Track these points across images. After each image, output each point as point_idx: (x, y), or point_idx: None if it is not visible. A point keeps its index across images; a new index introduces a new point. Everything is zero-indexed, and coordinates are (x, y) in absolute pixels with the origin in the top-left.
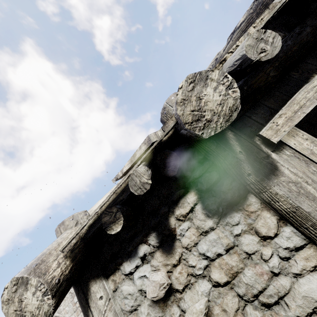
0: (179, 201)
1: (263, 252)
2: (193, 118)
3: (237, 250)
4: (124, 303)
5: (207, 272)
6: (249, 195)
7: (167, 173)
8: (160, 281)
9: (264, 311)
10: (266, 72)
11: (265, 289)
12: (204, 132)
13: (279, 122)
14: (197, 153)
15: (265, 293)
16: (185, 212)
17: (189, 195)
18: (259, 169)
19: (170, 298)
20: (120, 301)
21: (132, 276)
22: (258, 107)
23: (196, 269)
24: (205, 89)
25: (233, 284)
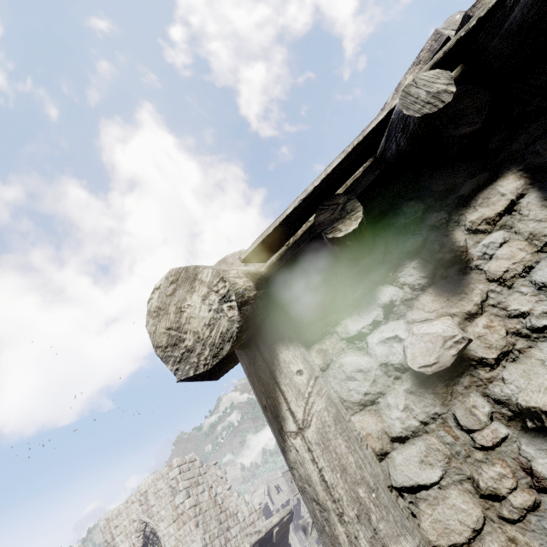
0: (475, 197)
1: None
2: None
3: None
4: (347, 389)
5: None
6: None
7: (456, 130)
8: (444, 333)
9: None
10: None
11: None
12: None
13: None
14: (518, 104)
15: None
16: (495, 212)
17: (504, 181)
18: None
19: (464, 376)
20: (338, 385)
21: (365, 340)
22: None
23: (533, 317)
24: None
25: None
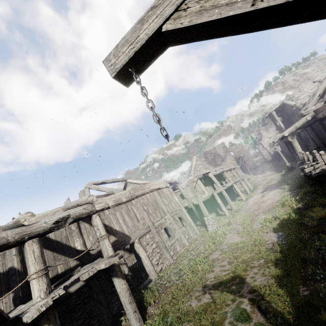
0: None
1: None
2: None
3: None
4: None
5: None
6: None
7: None
8: None
9: None
10: None
11: None
12: None
13: None
14: None
15: None
16: None
17: None
18: None
19: None
20: None
21: None
22: None
23: None
24: None
25: None
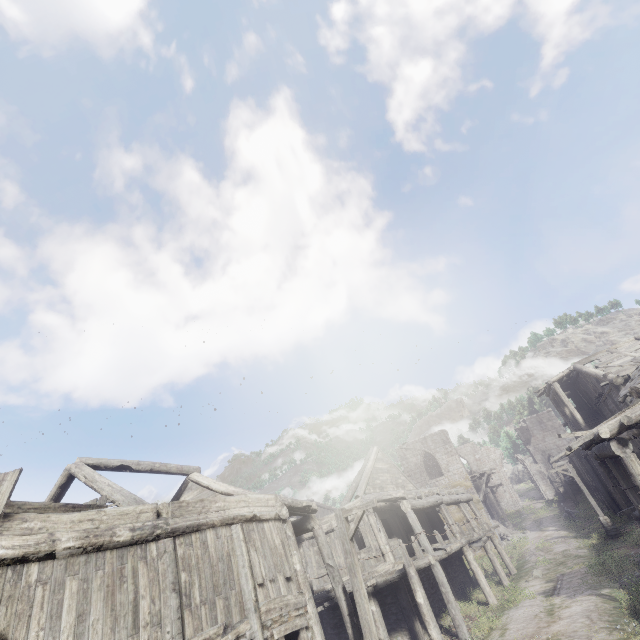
0: None
1: None
2: None
3: None
4: None
5: None
6: None
7: None
8: None
9: None
10: None
11: None
12: None
13: None
14: None
15: None
16: None
17: None
18: None
19: None
20: None
21: None
22: None
23: None
24: None
25: None
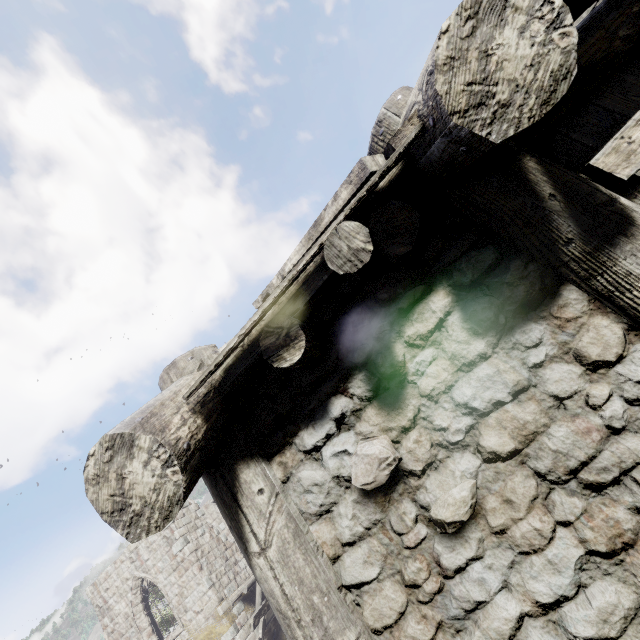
0: (412, 310)
1: (591, 392)
2: (471, 100)
3: (535, 392)
4: (305, 502)
5: (472, 436)
6: (565, 287)
7: (391, 248)
8: (380, 455)
9: (591, 496)
10: (611, 28)
11: (593, 457)
12: (493, 130)
13: (634, 135)
14: (451, 212)
15: (594, 465)
16: (427, 329)
17: (435, 297)
18: (593, 226)
19: (398, 487)
20: (297, 498)
21: (320, 454)
22: (586, 111)
23: (450, 433)
24: (501, 32)
25: (526, 453)
